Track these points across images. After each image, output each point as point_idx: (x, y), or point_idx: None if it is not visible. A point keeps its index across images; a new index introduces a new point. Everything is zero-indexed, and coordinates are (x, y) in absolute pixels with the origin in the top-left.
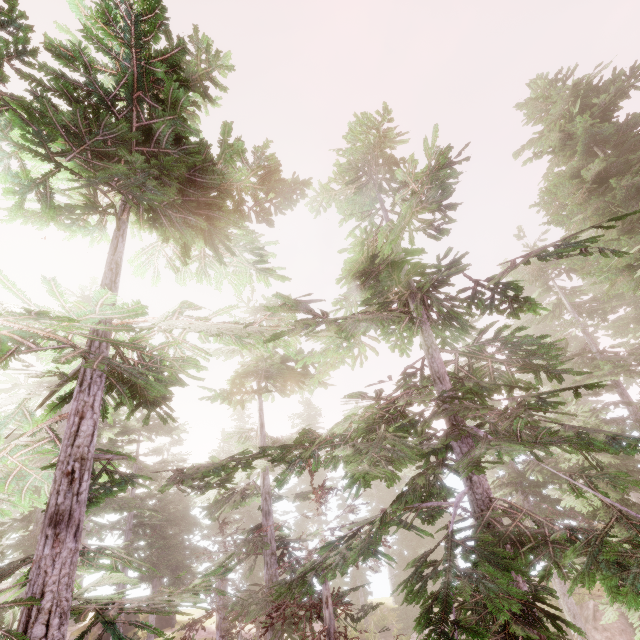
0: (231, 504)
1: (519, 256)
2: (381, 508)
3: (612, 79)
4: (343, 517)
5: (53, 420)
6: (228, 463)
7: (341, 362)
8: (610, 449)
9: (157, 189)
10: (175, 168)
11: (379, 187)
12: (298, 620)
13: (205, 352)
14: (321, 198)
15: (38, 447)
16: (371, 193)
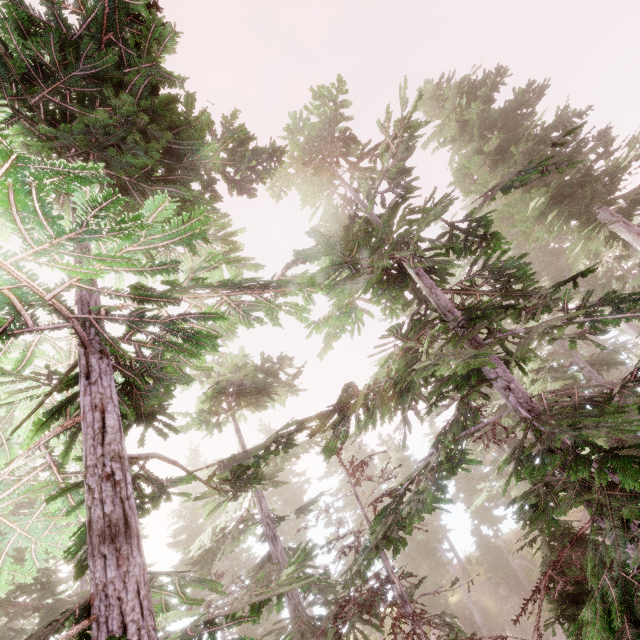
0: (230, 542)
1: (489, 190)
2: (419, 461)
3: (484, 78)
4: (333, 534)
5: (53, 433)
6: (269, 446)
7: (342, 331)
8: (613, 321)
9: (140, 147)
10: (168, 113)
11: (336, 164)
12: (370, 608)
13: (214, 332)
14: (280, 182)
15: (27, 482)
16: (326, 174)
